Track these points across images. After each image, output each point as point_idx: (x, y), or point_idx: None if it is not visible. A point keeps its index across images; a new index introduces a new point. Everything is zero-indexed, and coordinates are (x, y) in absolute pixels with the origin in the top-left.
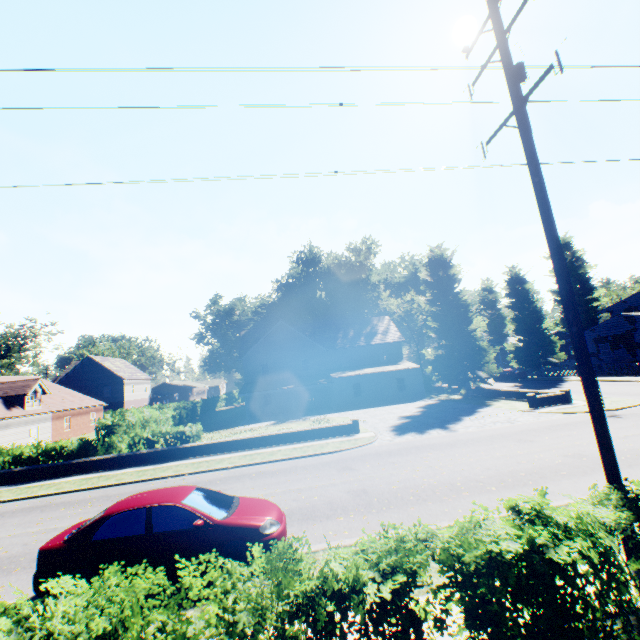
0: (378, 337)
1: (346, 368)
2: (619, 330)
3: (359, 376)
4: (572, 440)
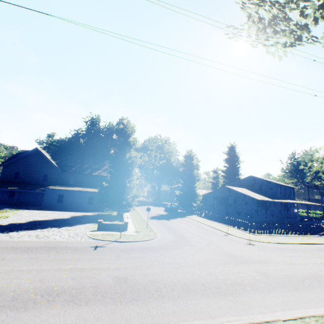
0: (99, 171)
1: (68, 185)
2: (224, 194)
3: (65, 190)
4: None
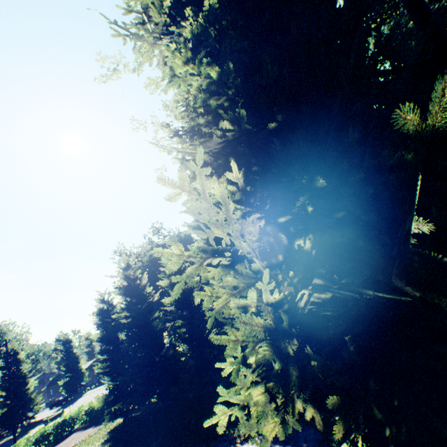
0: None
1: None
2: None
3: None
4: None
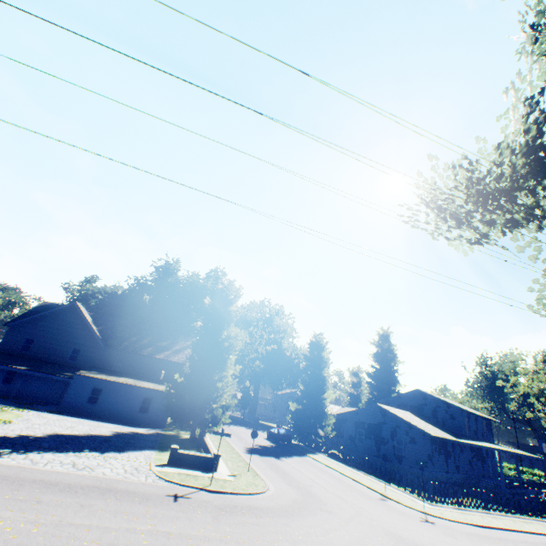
0: (167, 353)
1: (112, 371)
2: (374, 419)
3: (106, 381)
4: (6, 508)
